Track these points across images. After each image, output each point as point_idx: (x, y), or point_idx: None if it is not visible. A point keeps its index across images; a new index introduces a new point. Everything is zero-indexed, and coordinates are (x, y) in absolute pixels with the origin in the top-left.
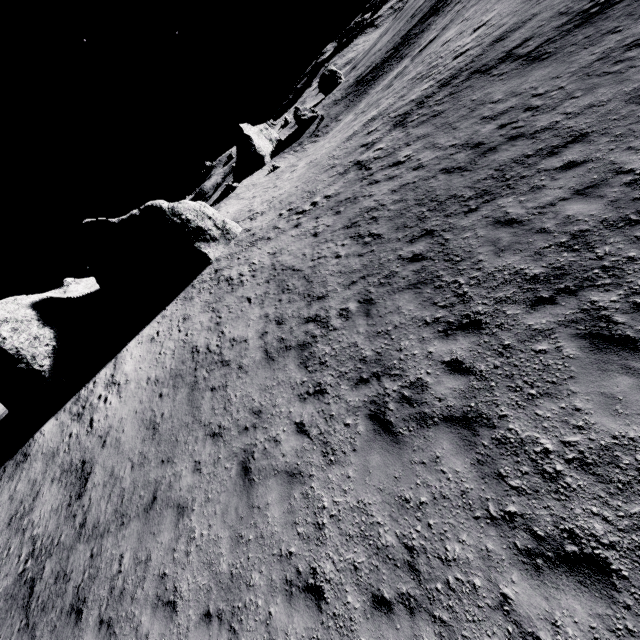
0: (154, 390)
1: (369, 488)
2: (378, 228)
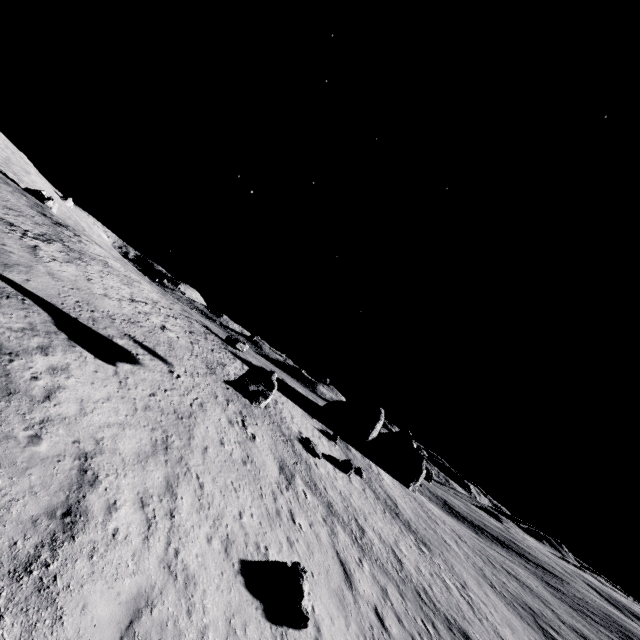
0: (413, 512)
1: (524, 626)
2: (508, 589)
